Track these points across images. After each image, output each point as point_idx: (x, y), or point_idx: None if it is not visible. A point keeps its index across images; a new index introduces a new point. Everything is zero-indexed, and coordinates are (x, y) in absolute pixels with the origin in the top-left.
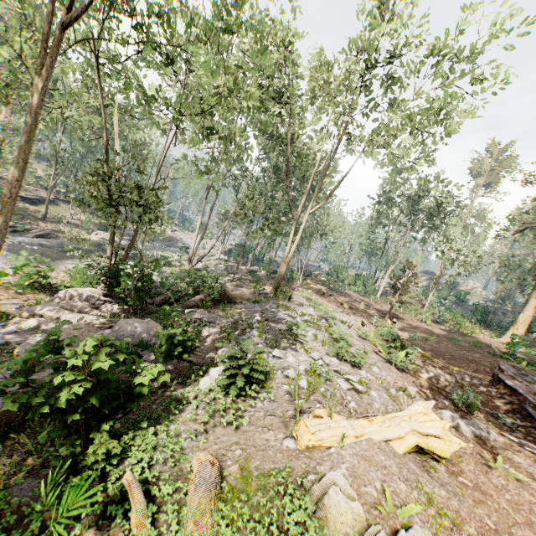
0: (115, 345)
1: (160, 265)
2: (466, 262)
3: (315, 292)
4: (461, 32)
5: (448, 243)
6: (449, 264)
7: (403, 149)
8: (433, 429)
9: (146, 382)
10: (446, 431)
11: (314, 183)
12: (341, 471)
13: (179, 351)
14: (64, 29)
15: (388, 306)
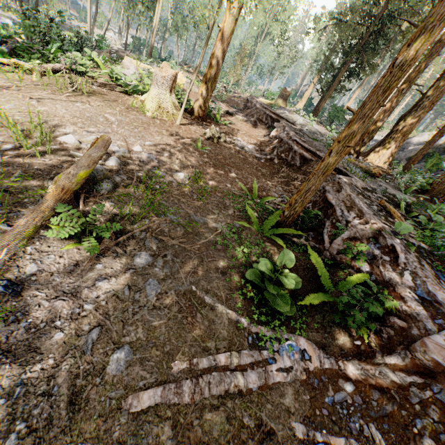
0: (53, 16)
1: (63, 17)
2: (289, 56)
3: (183, 70)
4: None
5: (281, 38)
6: (277, 56)
7: None
8: (178, 77)
9: (68, 34)
10: (182, 77)
11: None
12: (130, 61)
13: (81, 44)
14: None
15: (243, 94)
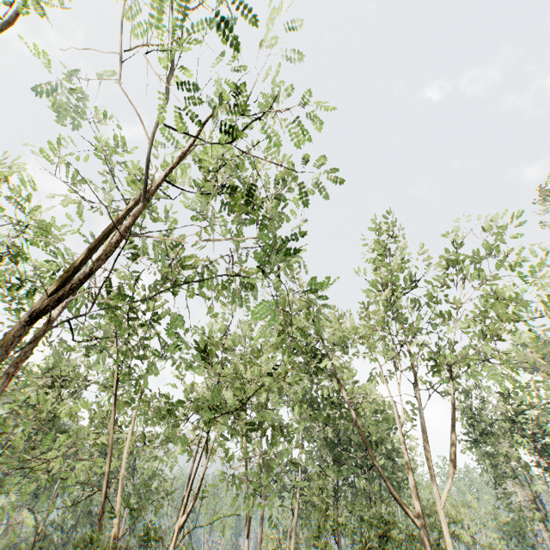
0: None
1: None
2: None
3: None
4: (458, 248)
5: None
6: None
7: (506, 353)
8: None
9: None
10: None
11: (389, 446)
12: None
13: None
14: (36, 321)
15: None
